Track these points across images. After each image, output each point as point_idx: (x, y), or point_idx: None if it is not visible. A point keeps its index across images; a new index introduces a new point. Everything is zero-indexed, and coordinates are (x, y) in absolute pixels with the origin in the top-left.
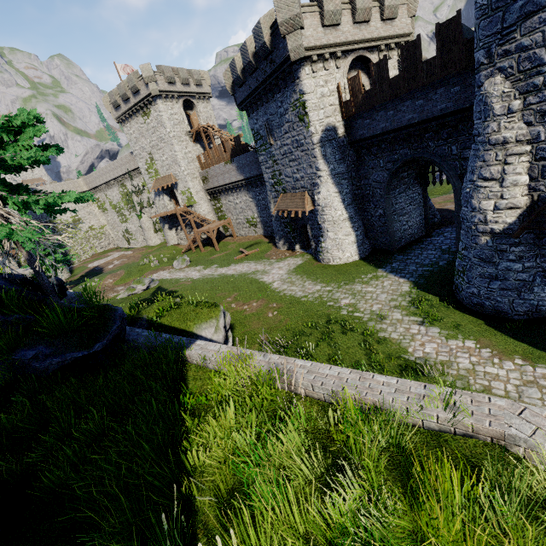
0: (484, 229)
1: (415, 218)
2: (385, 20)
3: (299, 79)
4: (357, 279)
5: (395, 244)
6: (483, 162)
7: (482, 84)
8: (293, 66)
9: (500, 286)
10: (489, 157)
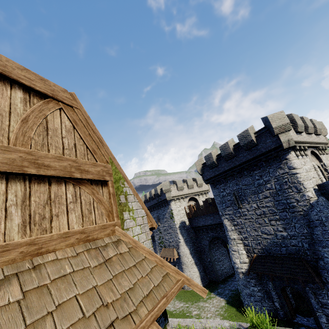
0: (239, 271)
1: (226, 263)
2: (198, 187)
3: (170, 205)
4: (201, 299)
5: (219, 277)
6: (231, 245)
7: (223, 220)
8: (168, 200)
9: (254, 299)
10: (232, 243)
